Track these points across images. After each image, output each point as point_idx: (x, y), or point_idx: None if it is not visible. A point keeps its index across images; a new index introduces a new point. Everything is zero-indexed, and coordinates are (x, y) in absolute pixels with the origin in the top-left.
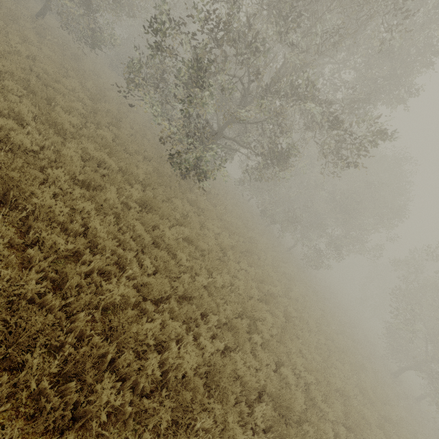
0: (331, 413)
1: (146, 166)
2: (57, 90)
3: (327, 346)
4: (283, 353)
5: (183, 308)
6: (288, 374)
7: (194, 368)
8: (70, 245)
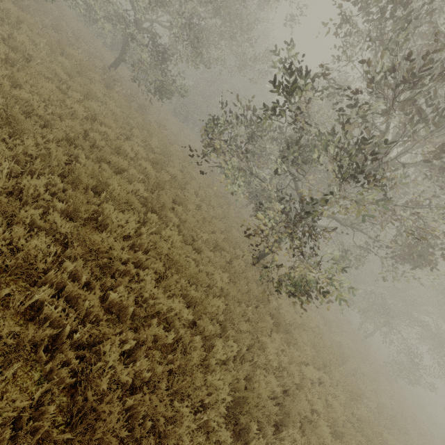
0: None
1: (221, 273)
2: (115, 163)
3: None
4: None
5: None
6: None
7: None
8: None
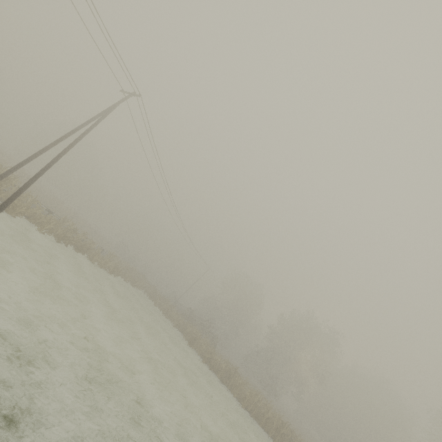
0: None
1: None
2: None
3: None
4: None
5: None
6: None
7: None
8: None
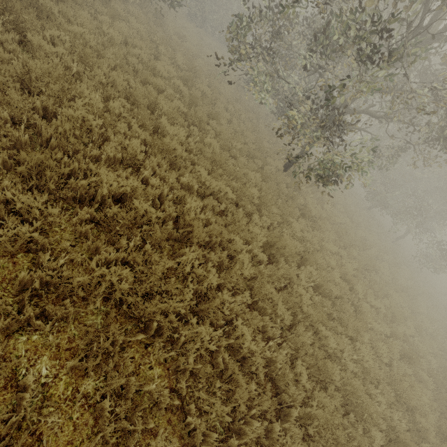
0: None
1: (254, 173)
2: (155, 85)
3: None
4: None
5: (352, 443)
6: None
7: None
8: (233, 404)
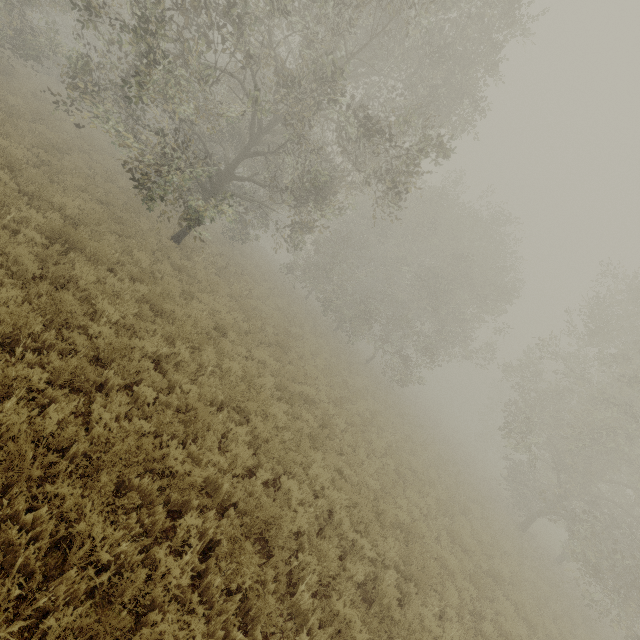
0: (368, 547)
1: (91, 205)
2: None
3: (401, 476)
4: (298, 464)
5: (69, 361)
6: (291, 486)
7: (61, 447)
8: None
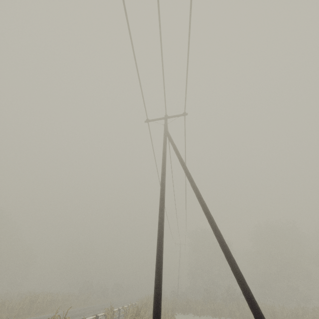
0: None
1: None
2: None
3: None
4: None
5: None
6: None
7: None
8: None
